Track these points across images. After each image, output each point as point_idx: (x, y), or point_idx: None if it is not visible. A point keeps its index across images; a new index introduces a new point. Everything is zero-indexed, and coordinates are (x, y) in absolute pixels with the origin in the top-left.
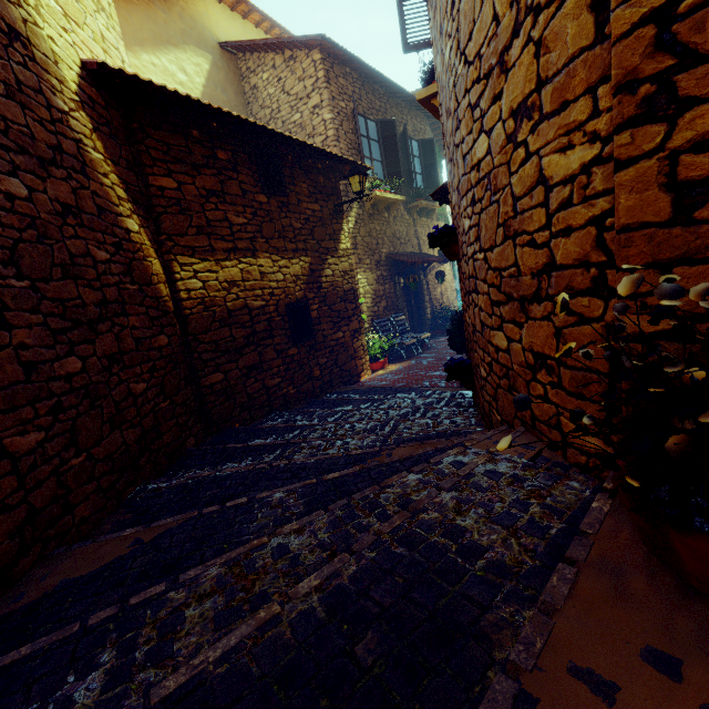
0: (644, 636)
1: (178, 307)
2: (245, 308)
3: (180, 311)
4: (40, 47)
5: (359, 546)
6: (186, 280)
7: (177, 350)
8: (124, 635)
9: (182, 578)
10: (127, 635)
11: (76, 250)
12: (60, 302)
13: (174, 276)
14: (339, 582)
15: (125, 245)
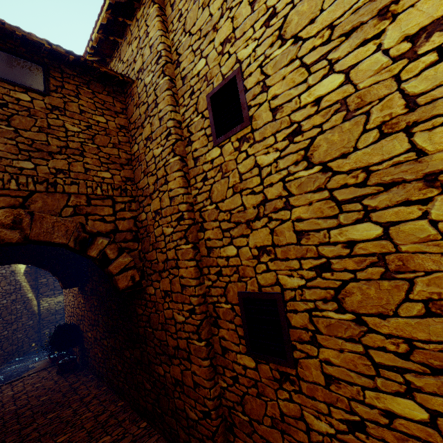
0: (42, 362)
1: (39, 311)
2: (62, 308)
3: (40, 313)
4: (17, 269)
5: (33, 361)
6: (44, 304)
7: (36, 324)
8: (1, 371)
9: (11, 367)
10: (1, 371)
11: (13, 308)
12: (7, 320)
13: (40, 303)
14: (27, 363)
15: (26, 301)
